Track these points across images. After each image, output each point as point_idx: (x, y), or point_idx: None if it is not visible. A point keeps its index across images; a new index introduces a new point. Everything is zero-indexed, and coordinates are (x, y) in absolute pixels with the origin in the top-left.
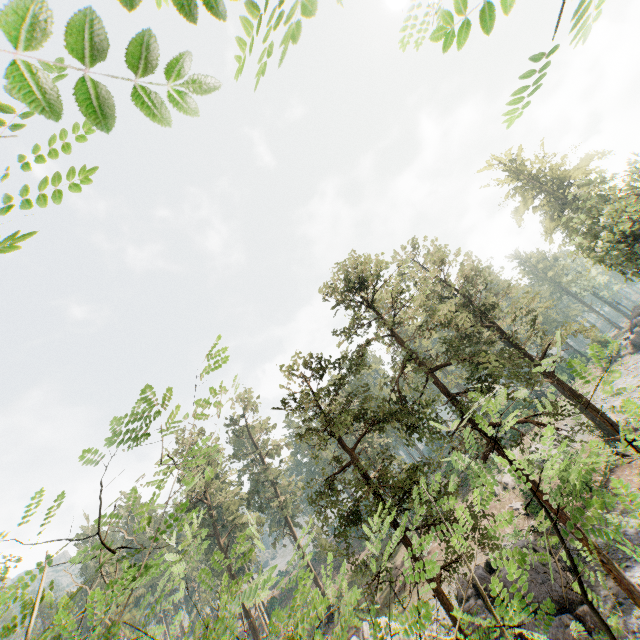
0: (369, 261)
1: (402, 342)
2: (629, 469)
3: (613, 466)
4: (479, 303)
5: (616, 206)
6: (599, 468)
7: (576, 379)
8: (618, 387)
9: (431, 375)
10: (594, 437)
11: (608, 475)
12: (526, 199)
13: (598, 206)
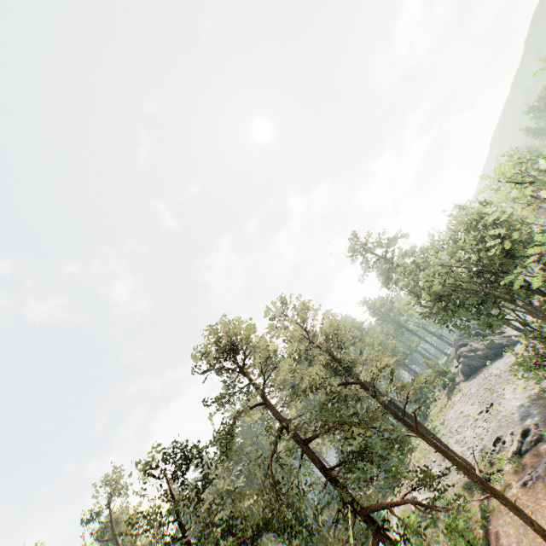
0: (234, 327)
1: (272, 411)
2: (502, 515)
3: (488, 513)
4: (341, 360)
5: (428, 272)
6: (476, 516)
7: (430, 407)
8: (464, 415)
9: (304, 449)
10: (461, 475)
11: (487, 525)
12: (363, 263)
13: (414, 270)
